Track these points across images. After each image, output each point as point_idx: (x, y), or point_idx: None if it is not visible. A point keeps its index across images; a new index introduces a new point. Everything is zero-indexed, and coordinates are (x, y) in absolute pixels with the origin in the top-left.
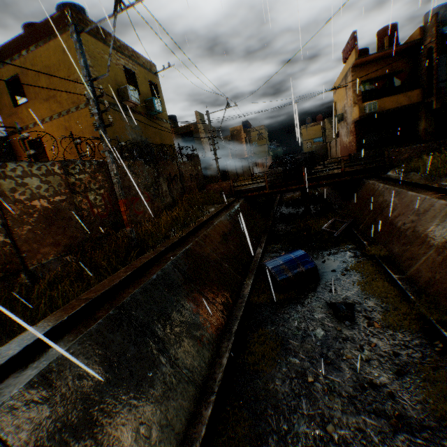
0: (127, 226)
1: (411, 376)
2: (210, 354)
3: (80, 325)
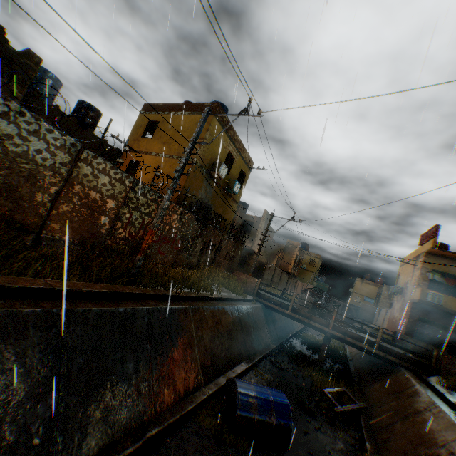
0: (140, 253)
1: None
2: (102, 440)
3: (21, 301)
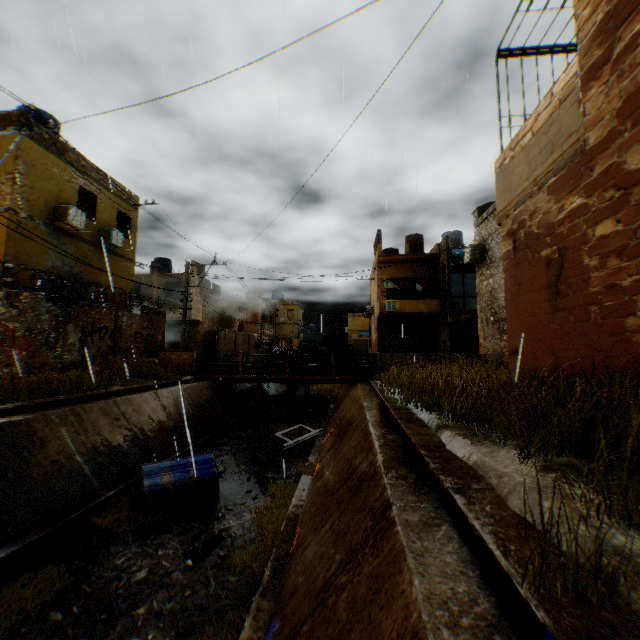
0: None
1: (192, 635)
2: None
3: None
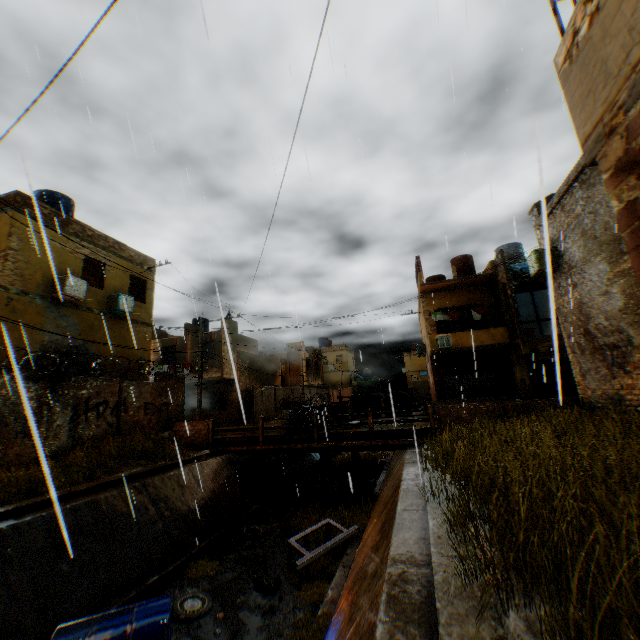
0: None
1: None
2: None
3: None
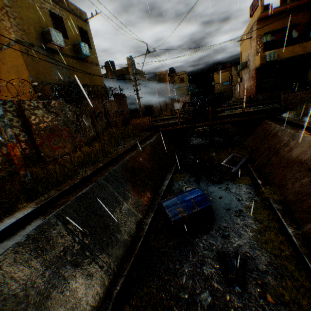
0: (20, 170)
1: None
2: None
3: None
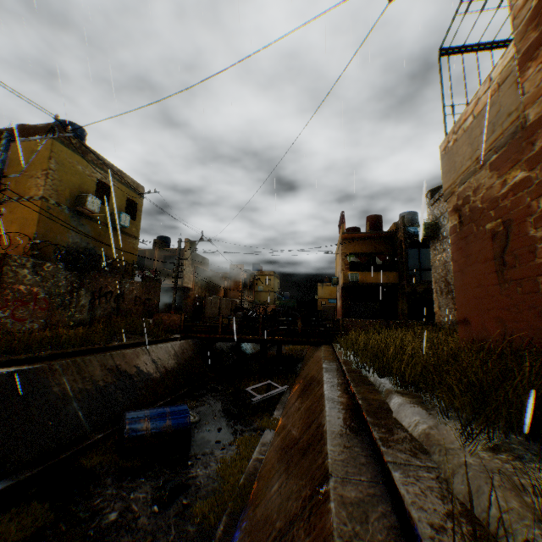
0: None
1: None
2: None
3: None
